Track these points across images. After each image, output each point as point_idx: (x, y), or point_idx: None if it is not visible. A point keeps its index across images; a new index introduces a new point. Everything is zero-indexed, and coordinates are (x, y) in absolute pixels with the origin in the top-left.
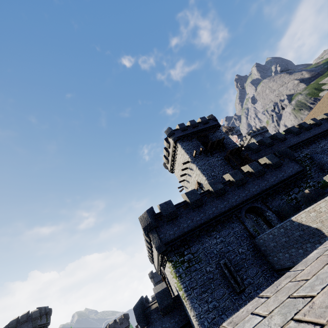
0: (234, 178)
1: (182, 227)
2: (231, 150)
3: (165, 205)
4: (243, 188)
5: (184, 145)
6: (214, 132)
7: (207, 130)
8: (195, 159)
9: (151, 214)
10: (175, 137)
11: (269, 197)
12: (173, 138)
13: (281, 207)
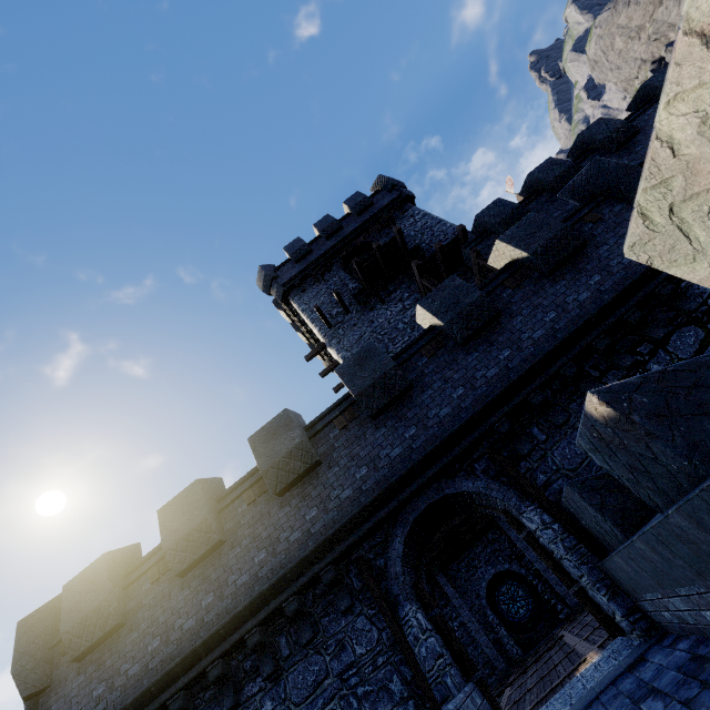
0: (351, 383)
1: (123, 682)
2: (429, 260)
3: (79, 586)
4: (398, 418)
5: (306, 301)
6: (393, 224)
7: (370, 229)
8: (333, 333)
9: (42, 630)
10: (276, 287)
11: (532, 422)
12: (276, 292)
13: (563, 493)
